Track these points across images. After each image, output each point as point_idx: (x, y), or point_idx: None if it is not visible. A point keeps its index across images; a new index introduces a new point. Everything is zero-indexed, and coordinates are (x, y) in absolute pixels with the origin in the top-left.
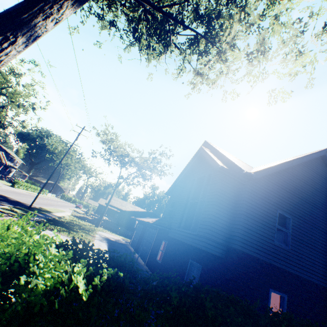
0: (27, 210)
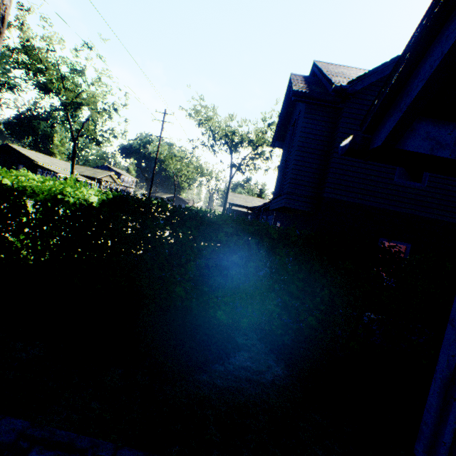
0: None
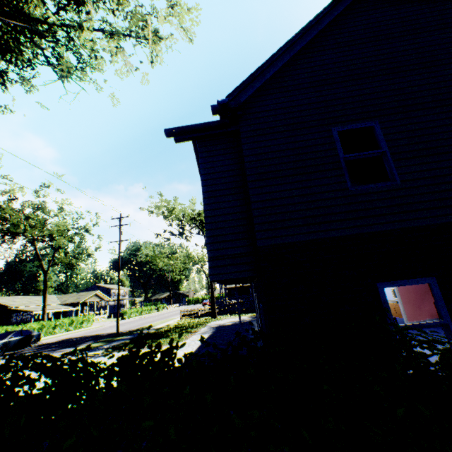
0: (112, 338)
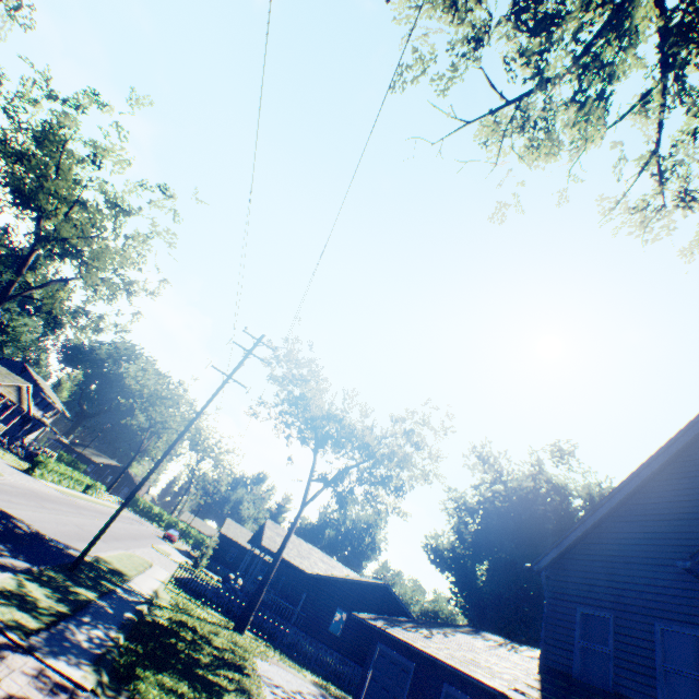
0: (67, 582)
